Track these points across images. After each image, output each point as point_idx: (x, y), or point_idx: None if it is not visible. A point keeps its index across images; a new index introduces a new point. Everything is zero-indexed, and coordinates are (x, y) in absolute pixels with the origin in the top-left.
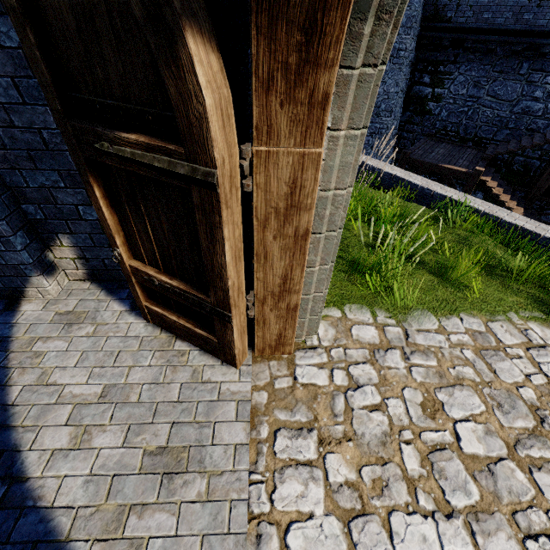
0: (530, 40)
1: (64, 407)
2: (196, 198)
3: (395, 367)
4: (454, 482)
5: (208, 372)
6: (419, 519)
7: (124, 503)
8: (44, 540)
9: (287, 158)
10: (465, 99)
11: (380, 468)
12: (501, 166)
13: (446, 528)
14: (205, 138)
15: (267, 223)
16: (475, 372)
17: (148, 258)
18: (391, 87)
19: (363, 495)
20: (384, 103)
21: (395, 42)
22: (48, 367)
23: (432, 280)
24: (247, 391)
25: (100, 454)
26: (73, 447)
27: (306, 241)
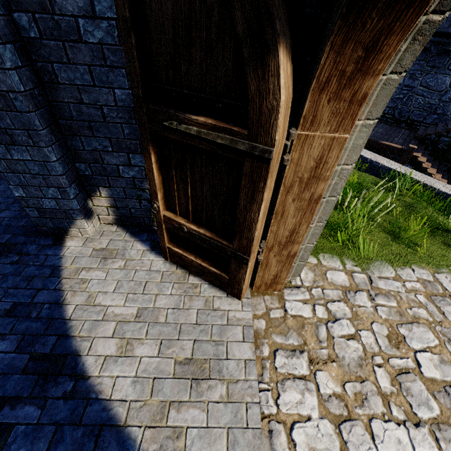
0: None
1: (109, 323)
2: (247, 168)
3: (364, 306)
4: (418, 399)
5: (217, 302)
6: (394, 426)
7: (164, 399)
8: (107, 424)
9: (320, 140)
10: (401, 88)
11: (359, 385)
12: (428, 144)
13: (415, 434)
14: (271, 125)
15: (291, 188)
16: (428, 313)
17: (180, 210)
18: None
19: (348, 405)
20: None
21: None
22: (93, 291)
23: (387, 237)
24: (249, 318)
25: (142, 361)
26: (120, 354)
27: (317, 204)
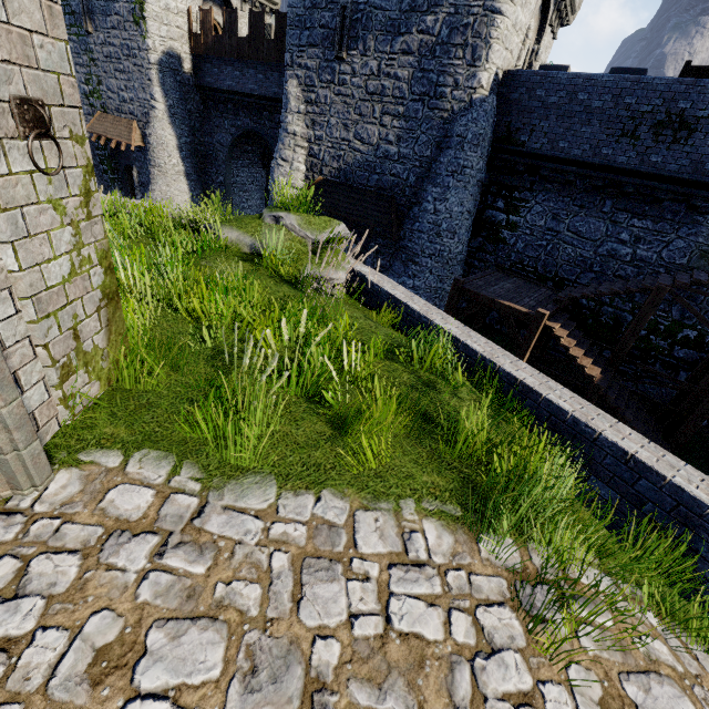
0: (611, 177)
1: None
2: None
3: (123, 567)
4: None
5: None
6: None
7: None
8: None
9: None
10: (543, 231)
11: None
12: (587, 315)
13: None
14: None
15: None
16: (262, 597)
17: None
18: (454, 205)
19: None
20: (446, 222)
21: (460, 158)
22: None
23: (323, 433)
24: None
25: None
26: None
27: None
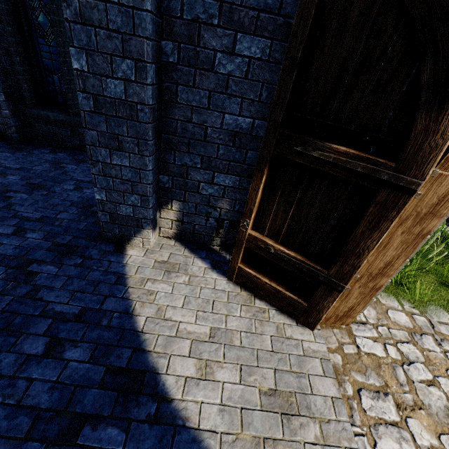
0: None
1: (184, 341)
2: (381, 196)
3: (433, 350)
4: None
5: (288, 330)
6: None
7: (257, 435)
8: None
9: None
10: None
11: None
12: None
13: None
14: (428, 160)
15: (405, 221)
16: None
17: (270, 231)
18: None
19: None
20: None
21: None
22: (161, 304)
23: (433, 282)
24: (324, 351)
25: (225, 387)
26: (201, 377)
27: (423, 239)
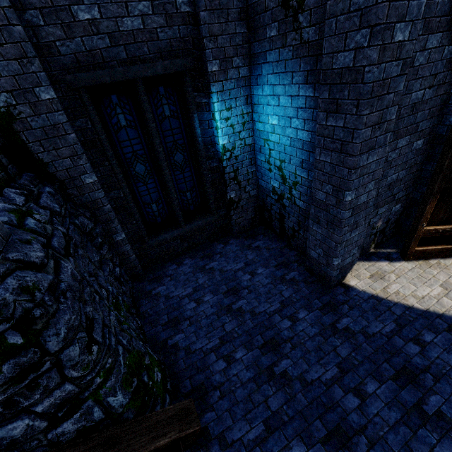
0: None
1: (443, 299)
2: None
3: None
4: None
5: None
6: None
7: None
8: None
9: None
10: None
11: None
12: None
13: None
14: None
15: None
16: None
17: (435, 222)
18: None
19: None
20: None
21: None
22: (409, 293)
23: None
24: None
25: None
26: None
27: None
